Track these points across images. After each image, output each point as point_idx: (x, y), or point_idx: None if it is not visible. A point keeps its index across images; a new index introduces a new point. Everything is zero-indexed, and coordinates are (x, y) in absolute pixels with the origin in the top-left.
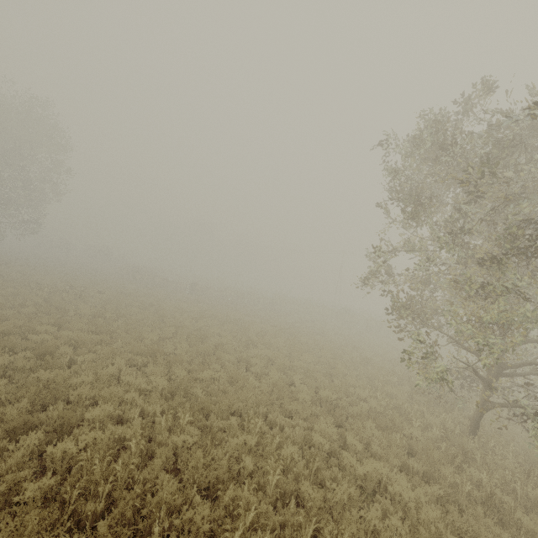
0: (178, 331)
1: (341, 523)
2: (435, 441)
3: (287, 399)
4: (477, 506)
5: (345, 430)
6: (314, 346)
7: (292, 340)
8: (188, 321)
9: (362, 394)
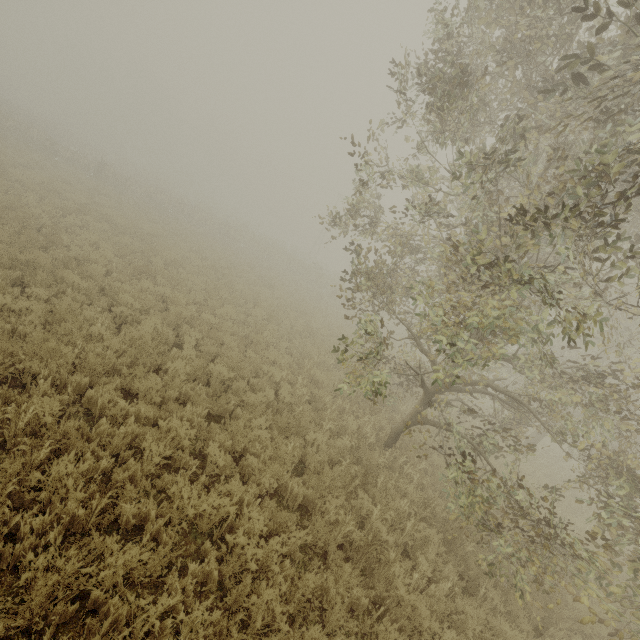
0: (4, 218)
1: (91, 621)
2: (341, 451)
3: (140, 369)
4: (348, 563)
5: (215, 430)
6: (250, 300)
7: (219, 284)
8: (46, 210)
9: (277, 376)
